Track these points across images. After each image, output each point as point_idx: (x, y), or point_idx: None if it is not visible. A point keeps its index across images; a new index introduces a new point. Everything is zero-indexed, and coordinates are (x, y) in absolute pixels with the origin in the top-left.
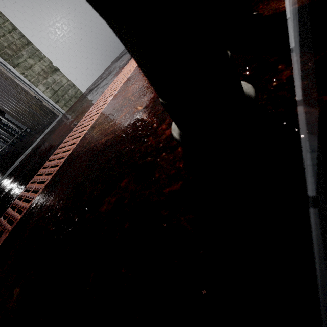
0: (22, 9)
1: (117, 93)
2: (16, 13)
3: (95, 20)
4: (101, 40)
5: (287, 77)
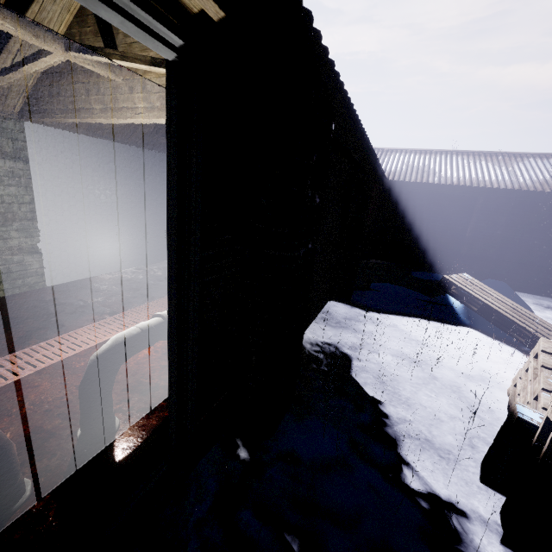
0: (60, 193)
1: (36, 375)
2: (50, 193)
3: (136, 229)
4: (127, 247)
5: (36, 508)
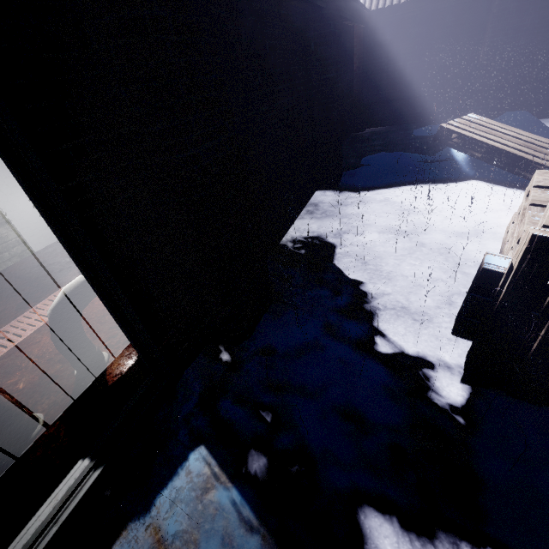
0: None
1: (36, 333)
2: None
3: None
4: None
5: (50, 433)
